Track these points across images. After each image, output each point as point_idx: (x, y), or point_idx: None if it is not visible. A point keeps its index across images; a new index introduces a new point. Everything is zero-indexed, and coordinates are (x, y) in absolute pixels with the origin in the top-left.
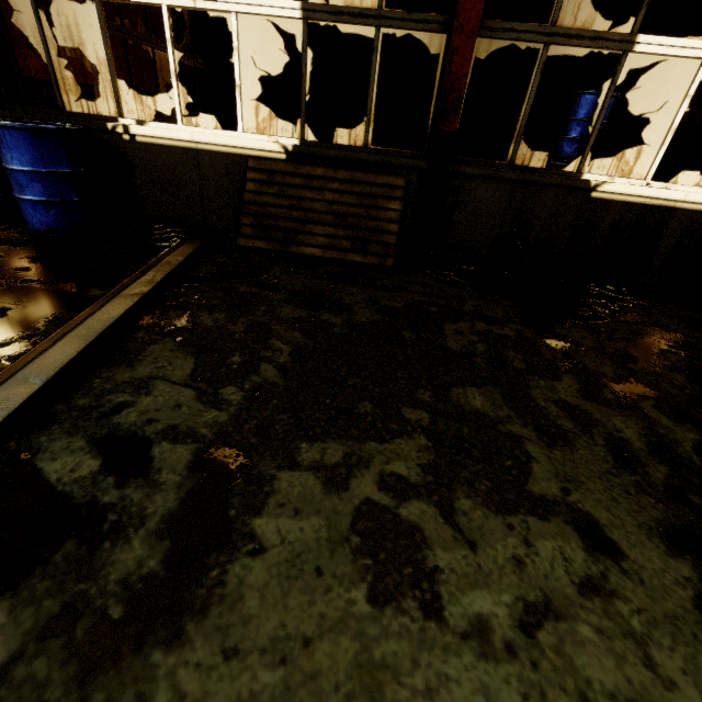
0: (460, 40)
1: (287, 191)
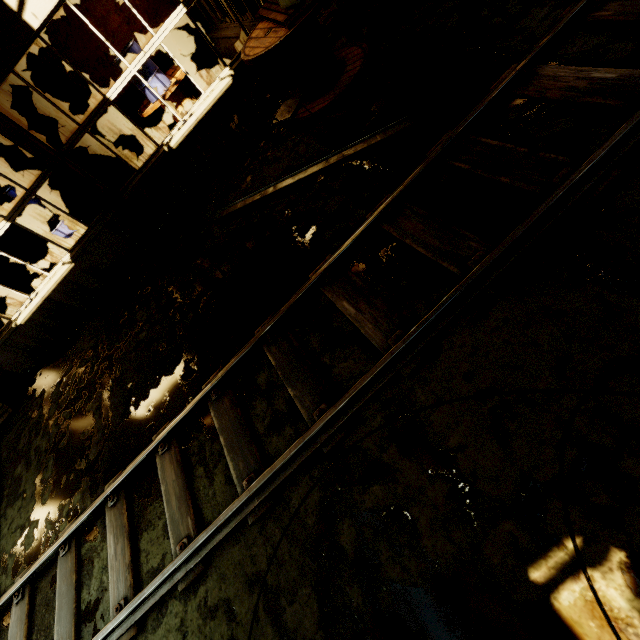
0: None
1: None
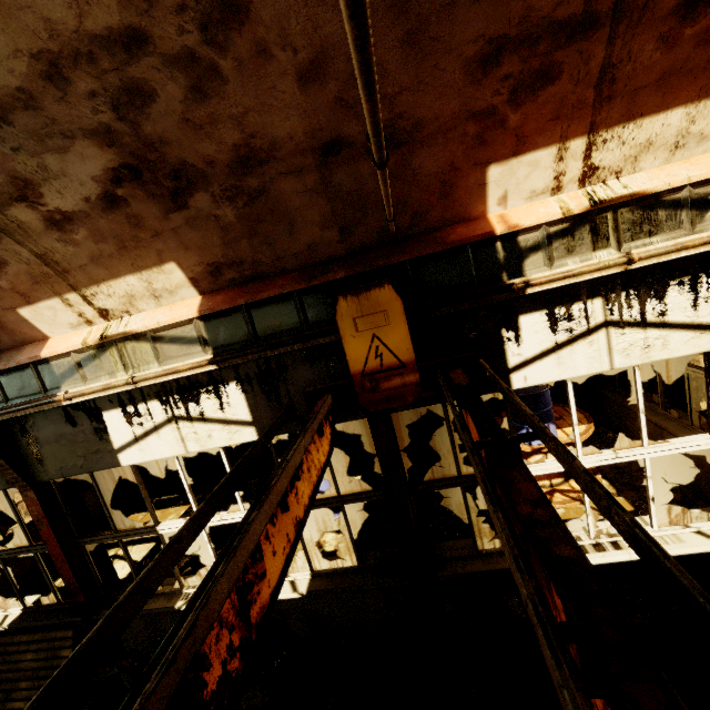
0: (60, 563)
1: (7, 658)
